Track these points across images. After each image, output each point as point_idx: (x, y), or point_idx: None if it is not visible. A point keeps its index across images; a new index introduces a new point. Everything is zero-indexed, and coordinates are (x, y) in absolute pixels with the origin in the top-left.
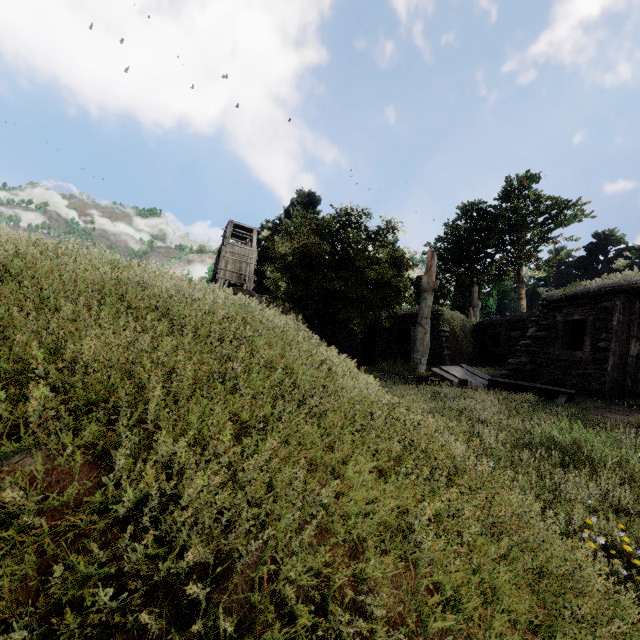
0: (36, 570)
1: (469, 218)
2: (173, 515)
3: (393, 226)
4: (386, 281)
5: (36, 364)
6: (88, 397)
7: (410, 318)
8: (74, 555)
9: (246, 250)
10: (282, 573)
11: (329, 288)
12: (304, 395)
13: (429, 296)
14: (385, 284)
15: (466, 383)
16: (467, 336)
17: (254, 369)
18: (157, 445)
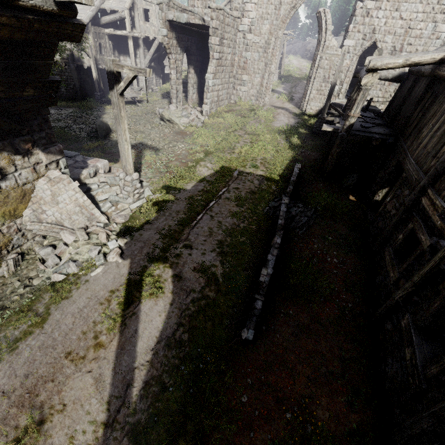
0: None
1: None
2: None
3: None
4: None
5: None
6: None
7: None
8: None
9: None
10: None
11: None
12: None
13: None
14: None
15: None
16: None
17: None
18: None
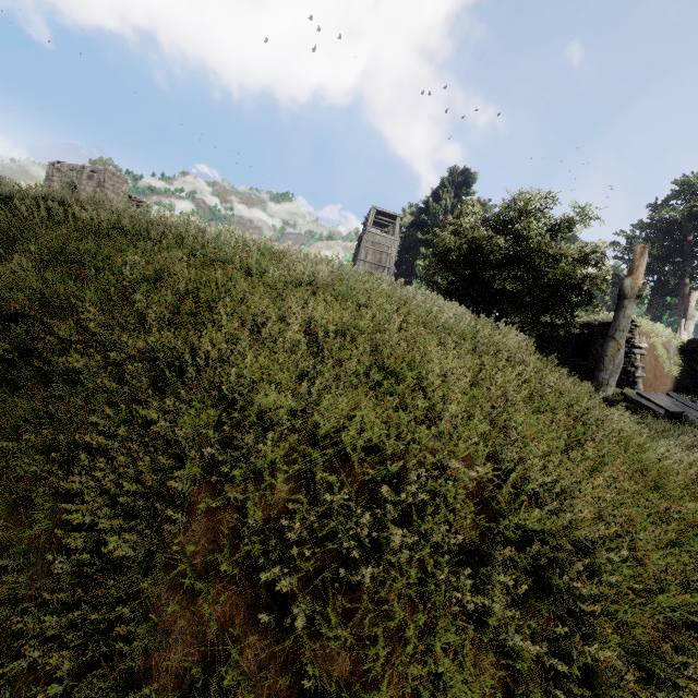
0: (471, 517)
1: (692, 196)
2: (576, 501)
3: (586, 214)
4: (572, 283)
5: (430, 375)
6: (462, 403)
7: (591, 328)
8: (526, 513)
9: (387, 239)
10: (650, 561)
11: (495, 288)
12: (596, 419)
13: (630, 304)
14: (570, 287)
15: (679, 416)
16: (672, 356)
17: (549, 390)
18: (532, 447)
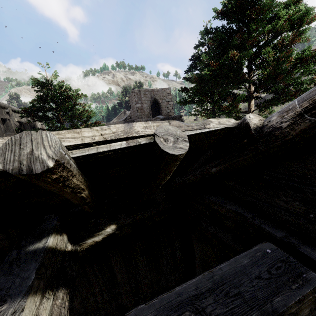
0: None
1: None
2: None
3: None
4: None
5: None
6: None
7: None
8: None
9: None
10: None
11: None
12: None
13: None
14: None
15: None
16: None
17: None
18: None
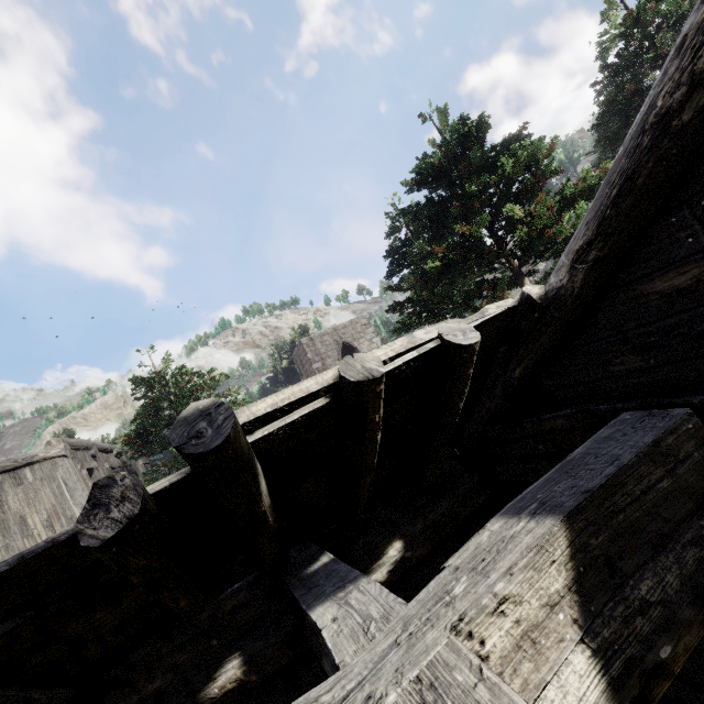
0: None
1: None
2: None
3: None
4: None
5: None
6: None
7: None
8: None
9: None
10: None
11: None
12: None
13: None
14: None
15: None
16: None
17: None
18: None
